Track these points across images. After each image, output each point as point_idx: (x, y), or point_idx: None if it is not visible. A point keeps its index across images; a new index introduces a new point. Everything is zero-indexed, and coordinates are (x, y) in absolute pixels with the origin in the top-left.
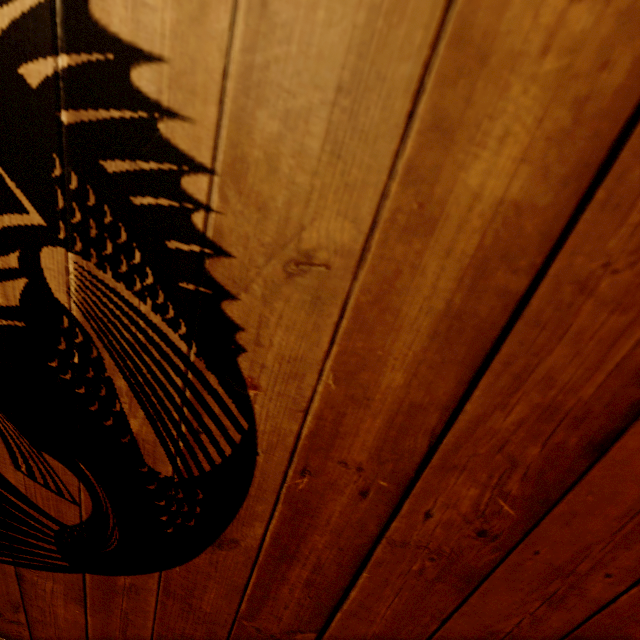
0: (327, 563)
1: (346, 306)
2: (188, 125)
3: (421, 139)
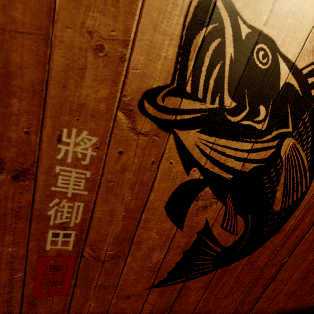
0: (305, 227)
1: None
2: None
3: None
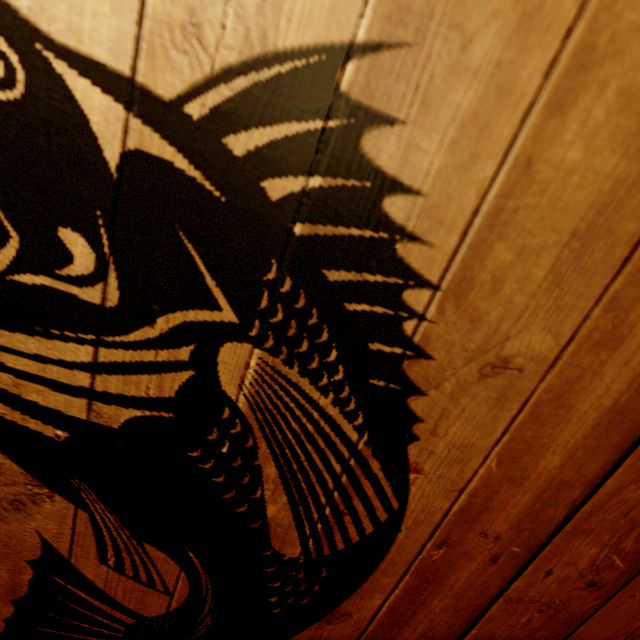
0: (439, 625)
1: (527, 402)
2: (426, 248)
3: (629, 278)
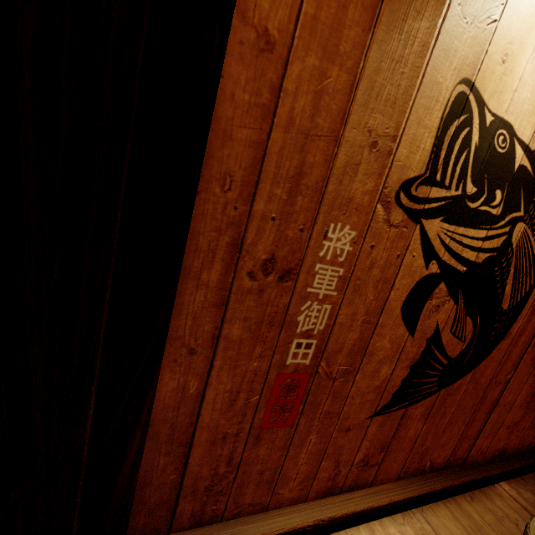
0: (532, 329)
1: None
2: None
3: None
